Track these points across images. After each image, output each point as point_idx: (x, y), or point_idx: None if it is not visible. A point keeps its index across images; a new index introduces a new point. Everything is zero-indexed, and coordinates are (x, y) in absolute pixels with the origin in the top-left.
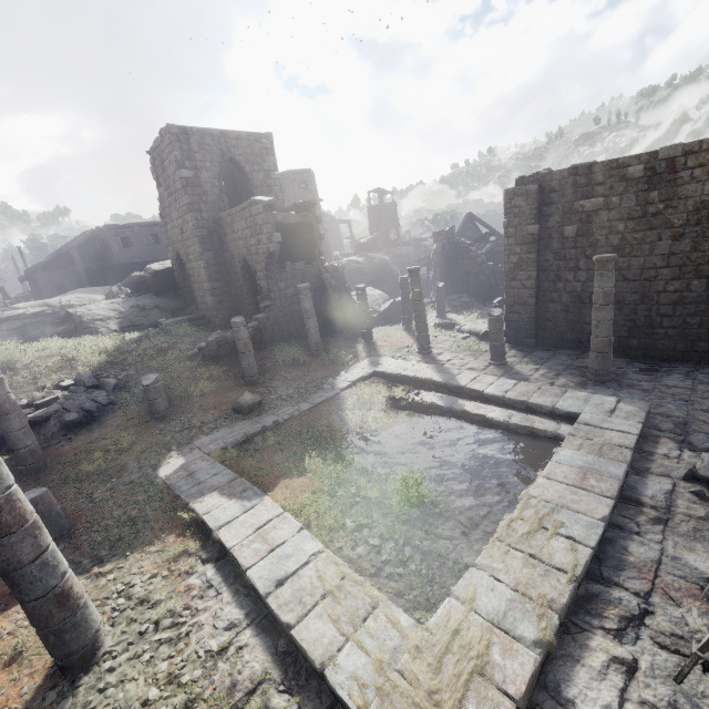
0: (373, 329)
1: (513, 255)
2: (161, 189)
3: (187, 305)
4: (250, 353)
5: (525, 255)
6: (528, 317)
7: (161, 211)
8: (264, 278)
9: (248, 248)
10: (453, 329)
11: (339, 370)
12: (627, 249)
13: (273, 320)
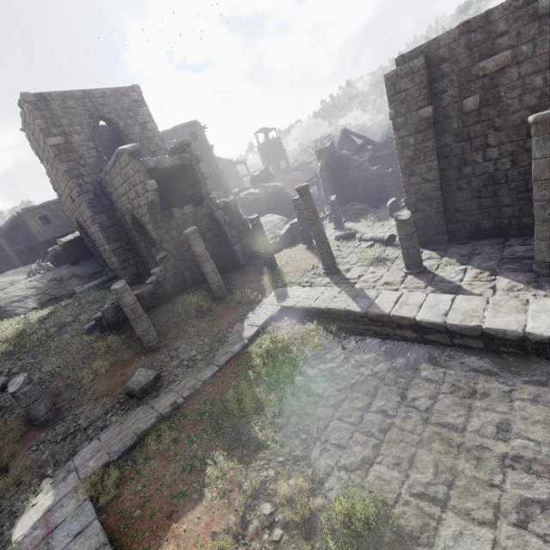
0: (277, 254)
1: (407, 148)
2: (45, 164)
3: (102, 267)
4: (142, 318)
5: (421, 144)
6: (436, 212)
7: (52, 184)
8: (153, 230)
9: (131, 203)
10: (354, 239)
11: (246, 311)
12: (549, 107)
13: (172, 270)
